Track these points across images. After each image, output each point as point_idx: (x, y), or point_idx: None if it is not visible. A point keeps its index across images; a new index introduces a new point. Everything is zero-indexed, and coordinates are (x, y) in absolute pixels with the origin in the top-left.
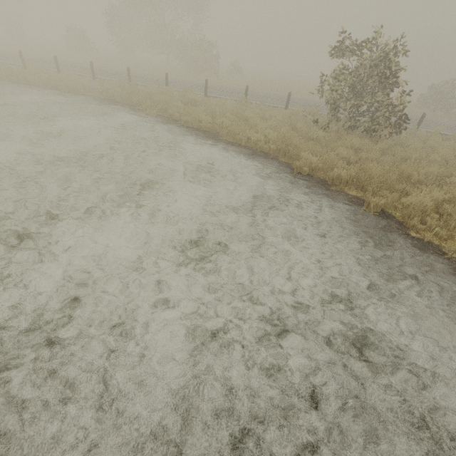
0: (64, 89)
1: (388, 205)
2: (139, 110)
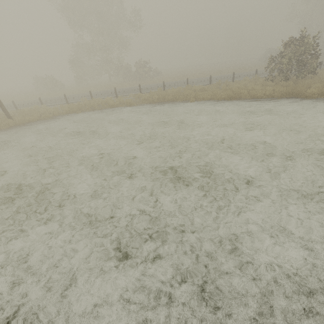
0: (121, 105)
1: None
2: (180, 102)
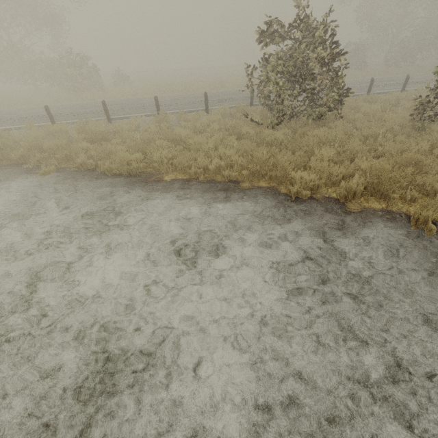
0: None
1: (436, 213)
2: (27, 169)
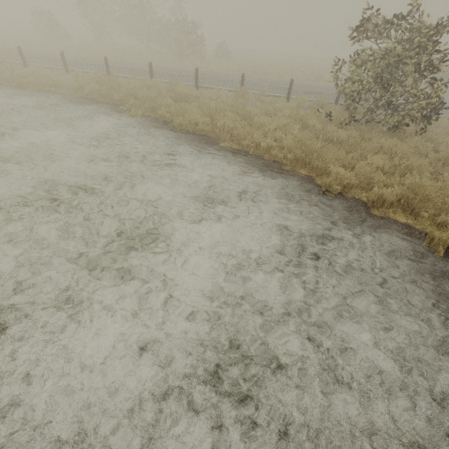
0: (31, 87)
1: None
2: (122, 110)
